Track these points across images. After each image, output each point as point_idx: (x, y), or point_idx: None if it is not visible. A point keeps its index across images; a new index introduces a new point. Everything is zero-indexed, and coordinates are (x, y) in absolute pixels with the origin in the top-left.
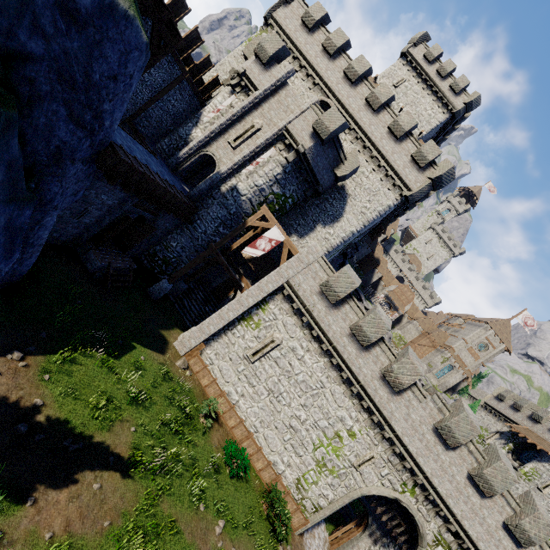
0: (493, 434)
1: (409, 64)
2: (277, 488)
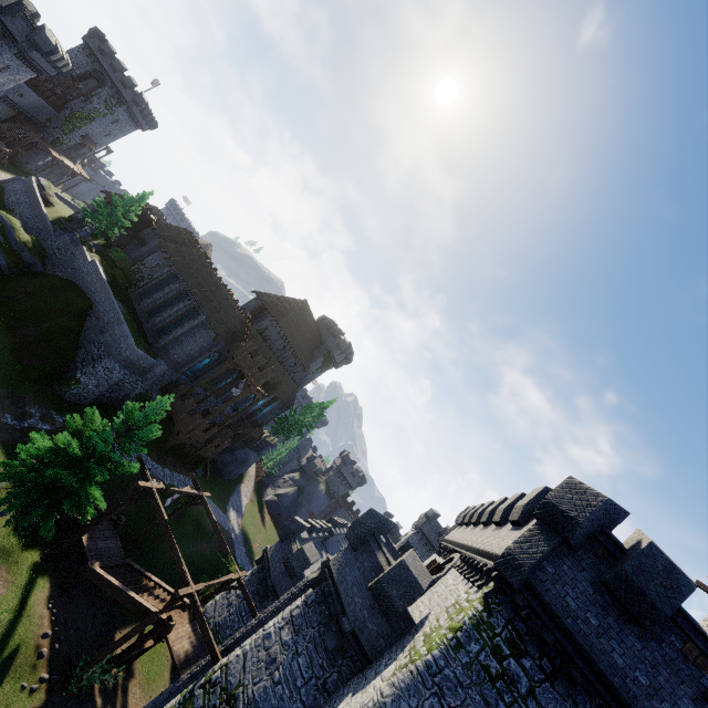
0: None
1: None
2: None
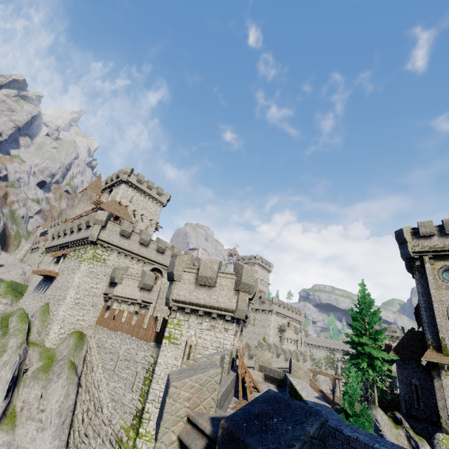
0: None
1: (131, 186)
2: None
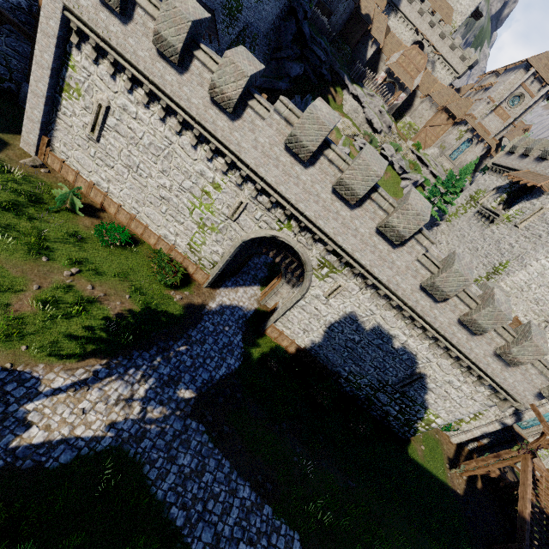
0: (490, 192)
1: None
2: (161, 252)
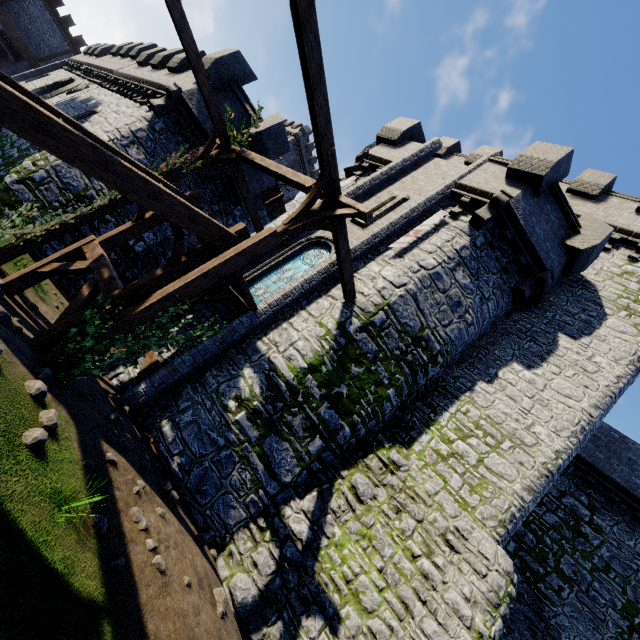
0: None
1: None
2: None
